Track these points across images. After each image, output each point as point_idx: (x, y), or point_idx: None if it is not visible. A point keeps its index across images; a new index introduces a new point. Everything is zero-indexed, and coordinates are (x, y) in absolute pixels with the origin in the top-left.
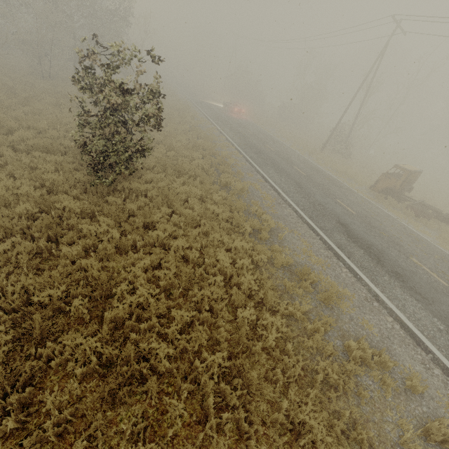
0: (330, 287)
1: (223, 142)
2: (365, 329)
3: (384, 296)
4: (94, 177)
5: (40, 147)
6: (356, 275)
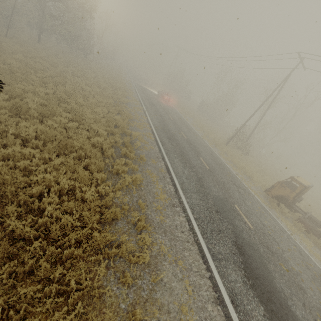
0: None
1: (142, 122)
2: None
3: None
4: None
5: None
6: None
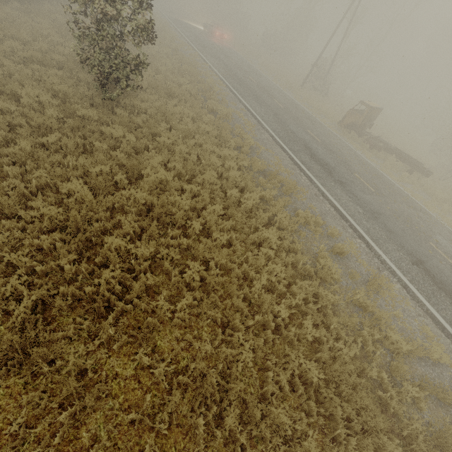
0: (291, 182)
1: (206, 70)
2: (311, 209)
3: (328, 193)
4: (97, 93)
5: (34, 60)
6: (311, 181)
